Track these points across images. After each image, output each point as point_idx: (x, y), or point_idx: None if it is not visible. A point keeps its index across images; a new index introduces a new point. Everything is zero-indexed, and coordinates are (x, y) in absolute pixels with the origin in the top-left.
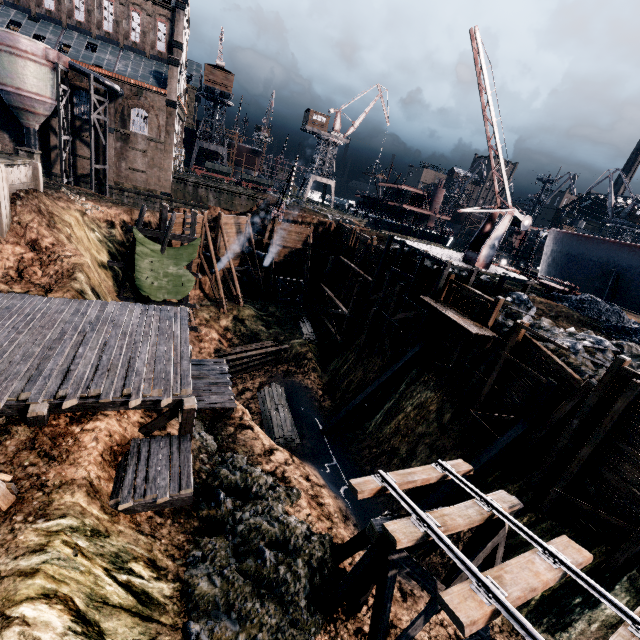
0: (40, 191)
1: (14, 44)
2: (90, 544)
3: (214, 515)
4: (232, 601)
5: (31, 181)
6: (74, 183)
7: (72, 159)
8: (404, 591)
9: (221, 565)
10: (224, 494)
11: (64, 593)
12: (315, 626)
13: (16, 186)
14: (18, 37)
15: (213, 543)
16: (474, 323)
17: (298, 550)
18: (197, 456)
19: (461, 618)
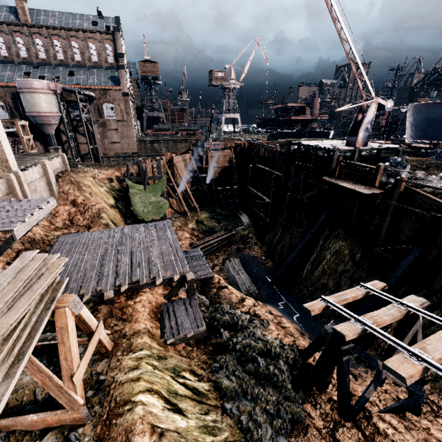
0: (68, 170)
1: (30, 86)
2: (159, 363)
3: (220, 342)
4: (245, 389)
5: (62, 165)
6: (81, 161)
7: (76, 146)
8: (354, 374)
9: (232, 370)
10: (222, 328)
11: (156, 389)
12: (301, 399)
13: (56, 171)
14: (32, 81)
15: (224, 358)
16: (364, 187)
17: (278, 355)
18: (199, 309)
19: (402, 374)
